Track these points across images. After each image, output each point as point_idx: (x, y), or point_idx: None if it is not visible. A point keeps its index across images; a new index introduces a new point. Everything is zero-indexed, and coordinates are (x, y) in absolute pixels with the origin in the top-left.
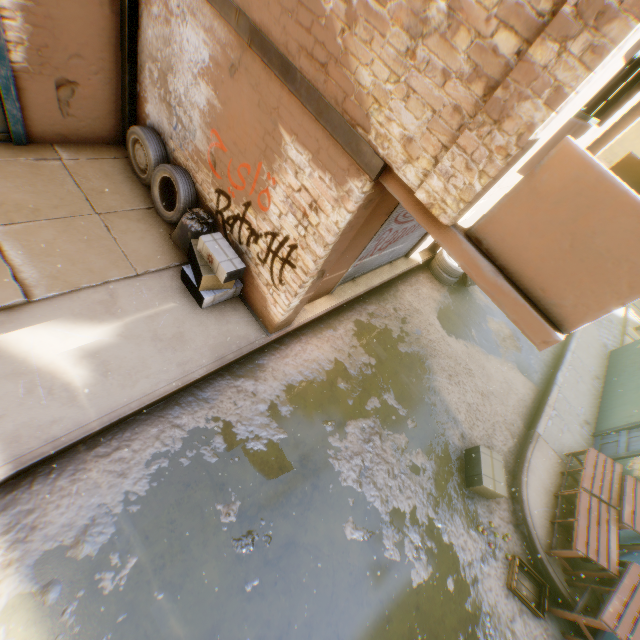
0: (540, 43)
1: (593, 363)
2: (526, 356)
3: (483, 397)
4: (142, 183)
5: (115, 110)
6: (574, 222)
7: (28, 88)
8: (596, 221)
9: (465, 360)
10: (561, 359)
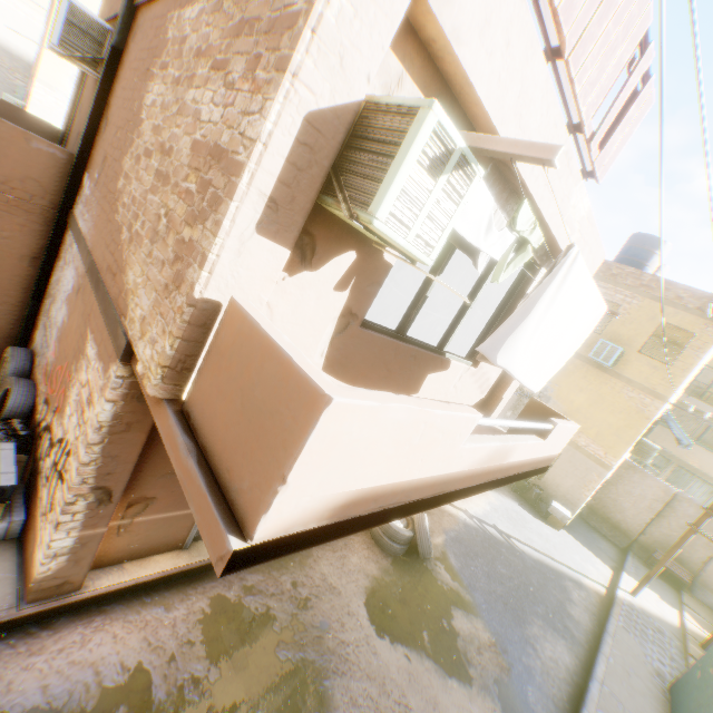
0: (196, 226)
1: (644, 706)
2: (520, 684)
3: None
4: None
5: (11, 335)
6: (243, 375)
7: None
8: (255, 370)
9: (401, 684)
10: (583, 694)
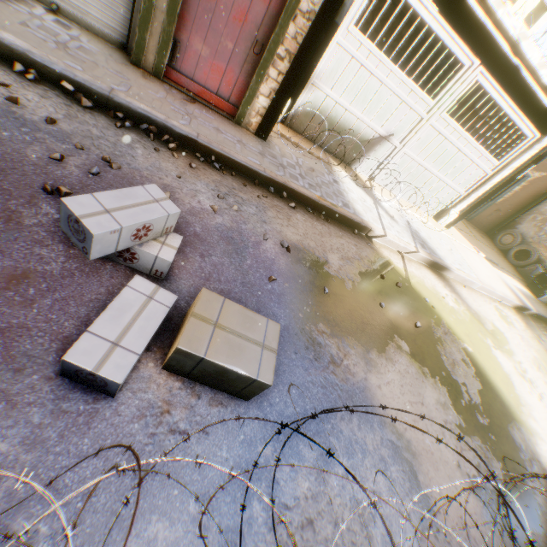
0: None
1: None
2: None
3: None
4: (497, 248)
5: (496, 222)
6: None
7: (488, 208)
8: None
9: None
10: None
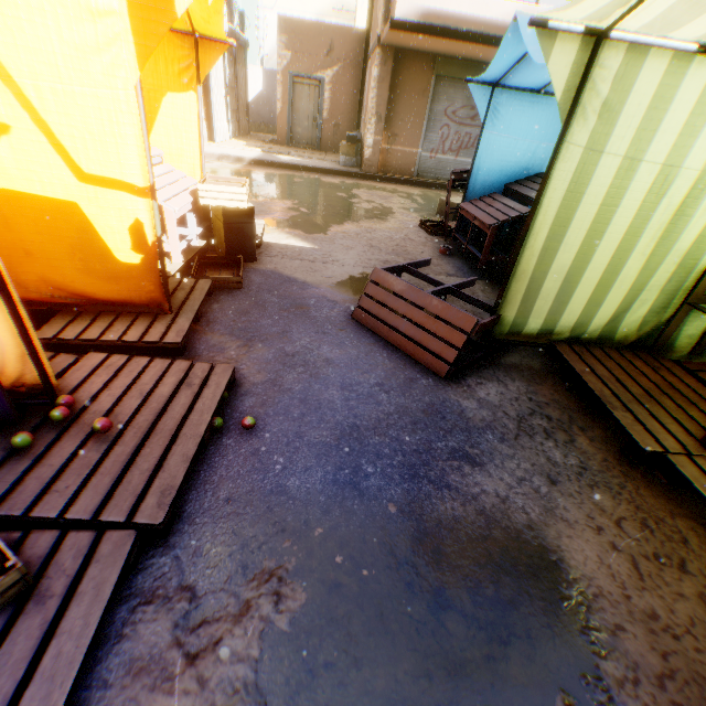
0: None
1: None
2: None
3: None
4: None
5: None
6: None
7: (325, 127)
8: None
9: None
10: None
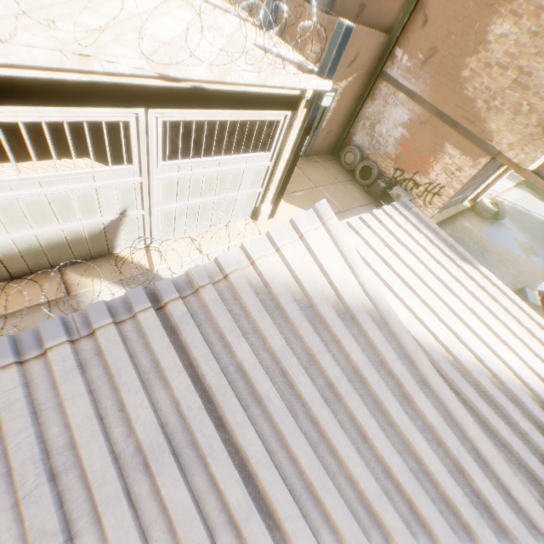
0: None
1: None
2: (541, 259)
3: (518, 273)
4: (345, 170)
5: (336, 140)
6: None
7: (319, 135)
8: None
9: (504, 256)
10: None
